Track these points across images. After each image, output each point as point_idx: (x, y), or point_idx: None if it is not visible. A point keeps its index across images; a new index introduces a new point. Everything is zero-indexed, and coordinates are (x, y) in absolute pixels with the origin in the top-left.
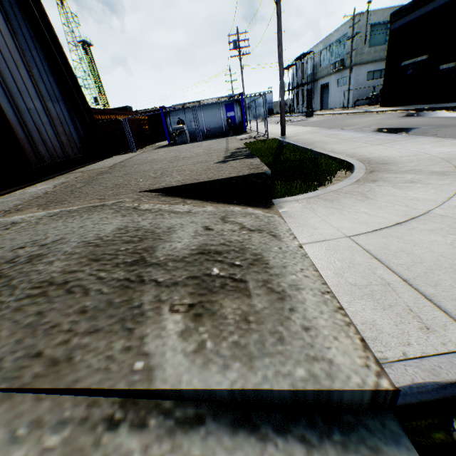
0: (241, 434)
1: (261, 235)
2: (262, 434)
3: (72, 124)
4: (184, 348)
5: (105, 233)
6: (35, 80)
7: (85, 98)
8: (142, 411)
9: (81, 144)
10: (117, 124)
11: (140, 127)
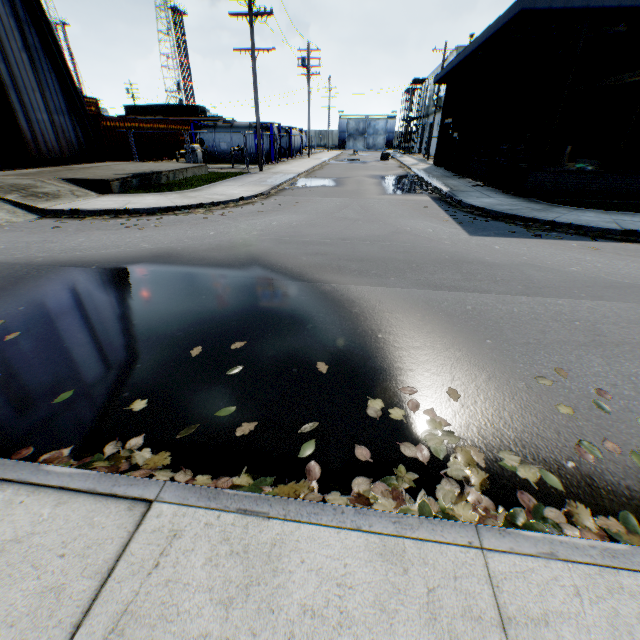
0: (15, 206)
1: (75, 196)
2: (18, 207)
3: (74, 132)
4: (15, 197)
5: (23, 183)
6: (47, 101)
7: (88, 114)
8: (2, 200)
9: (80, 148)
10: (140, 133)
11: (174, 138)
